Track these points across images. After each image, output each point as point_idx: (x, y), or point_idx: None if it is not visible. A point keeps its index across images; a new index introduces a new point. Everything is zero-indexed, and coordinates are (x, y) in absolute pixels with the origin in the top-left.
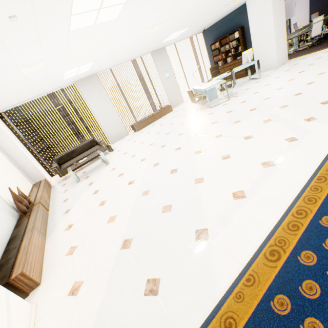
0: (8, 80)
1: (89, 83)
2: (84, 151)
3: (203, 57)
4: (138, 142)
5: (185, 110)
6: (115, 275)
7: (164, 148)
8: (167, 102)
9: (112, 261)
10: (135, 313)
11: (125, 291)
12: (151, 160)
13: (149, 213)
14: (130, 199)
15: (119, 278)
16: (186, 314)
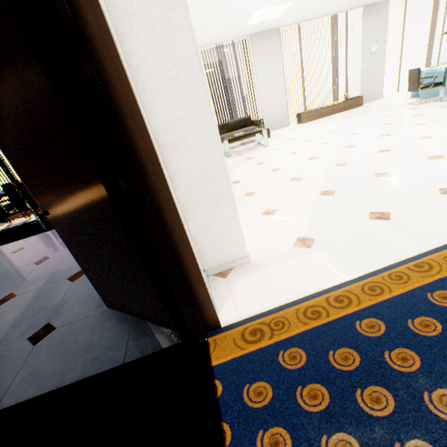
0: (209, 3)
1: (266, 40)
2: (234, 130)
3: (443, 28)
4: (308, 131)
5: (387, 105)
6: (319, 208)
7: (358, 135)
8: (357, 93)
9: (311, 201)
10: (360, 227)
11: (340, 216)
12: (339, 144)
13: (353, 177)
14: (318, 168)
15: (327, 210)
16: (438, 231)
